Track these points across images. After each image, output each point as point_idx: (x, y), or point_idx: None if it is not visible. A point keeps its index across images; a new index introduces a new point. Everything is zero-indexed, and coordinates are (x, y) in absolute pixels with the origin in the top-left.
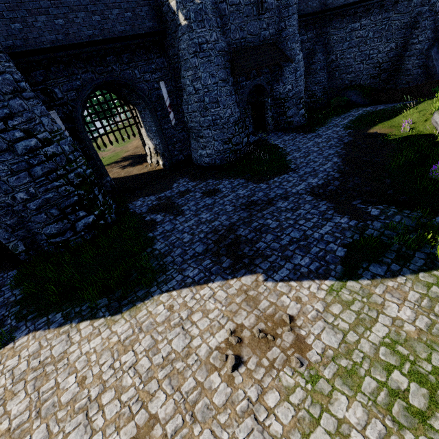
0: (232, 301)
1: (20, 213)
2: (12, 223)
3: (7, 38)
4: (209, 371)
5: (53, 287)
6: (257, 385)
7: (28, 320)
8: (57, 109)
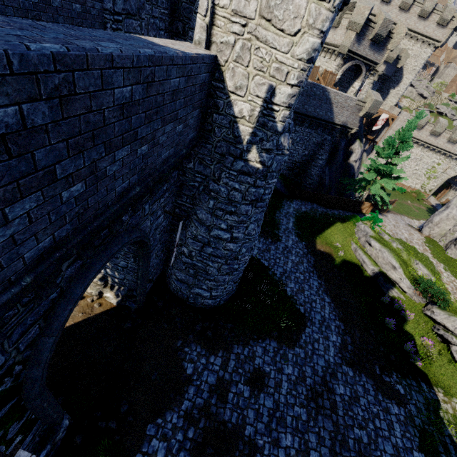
0: None
1: None
2: None
3: None
4: None
5: None
6: None
7: None
8: None
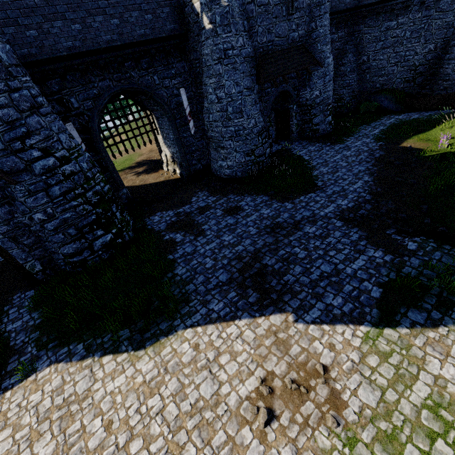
0: (261, 343)
1: (38, 233)
2: (29, 243)
3: (22, 47)
4: (240, 424)
5: (73, 314)
6: (291, 445)
7: (49, 349)
8: (73, 119)
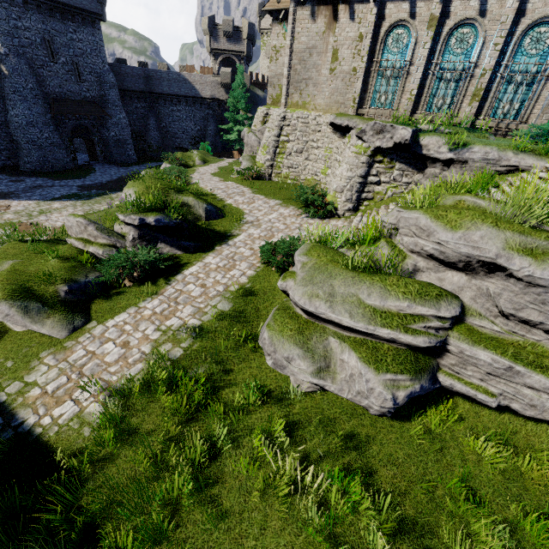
0: None
1: None
2: None
3: None
4: None
5: None
6: None
7: None
8: None
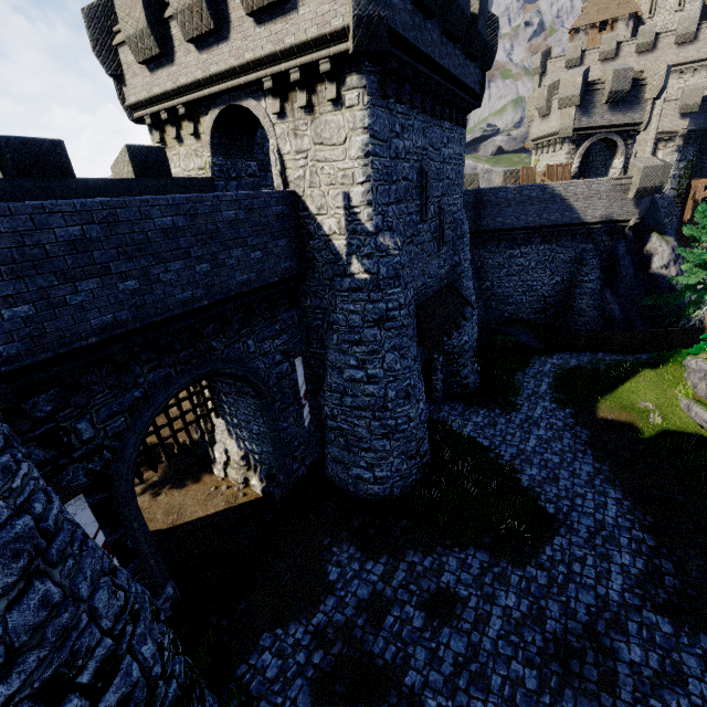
0: None
1: None
2: None
3: None
4: None
5: None
6: None
7: None
8: (74, 468)
